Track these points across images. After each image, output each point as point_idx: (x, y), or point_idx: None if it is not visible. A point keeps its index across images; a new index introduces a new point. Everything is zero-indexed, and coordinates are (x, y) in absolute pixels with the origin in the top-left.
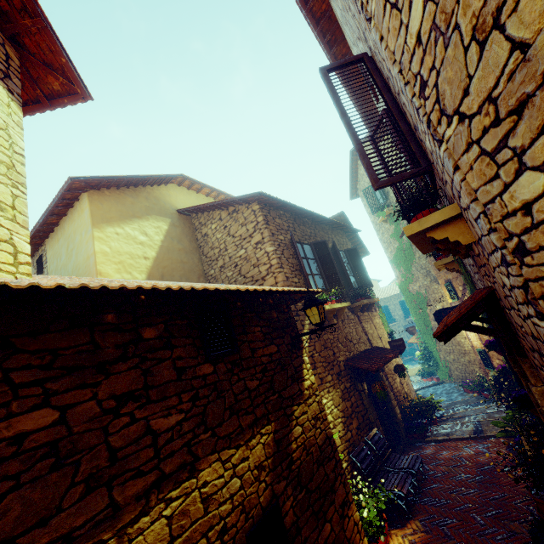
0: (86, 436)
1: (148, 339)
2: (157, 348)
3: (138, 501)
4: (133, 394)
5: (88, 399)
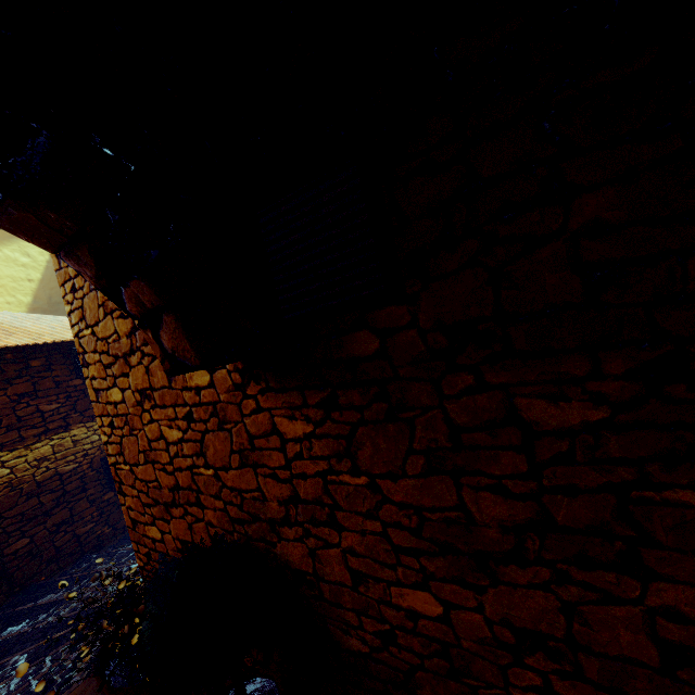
0: (4, 410)
1: (35, 367)
2: (42, 371)
3: (35, 438)
4: (28, 394)
5: (3, 395)
